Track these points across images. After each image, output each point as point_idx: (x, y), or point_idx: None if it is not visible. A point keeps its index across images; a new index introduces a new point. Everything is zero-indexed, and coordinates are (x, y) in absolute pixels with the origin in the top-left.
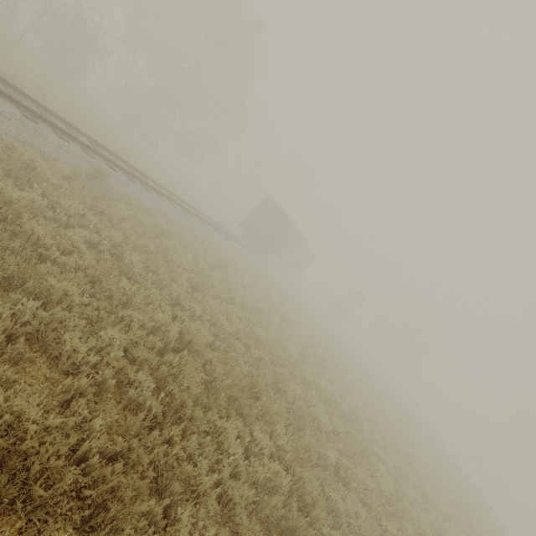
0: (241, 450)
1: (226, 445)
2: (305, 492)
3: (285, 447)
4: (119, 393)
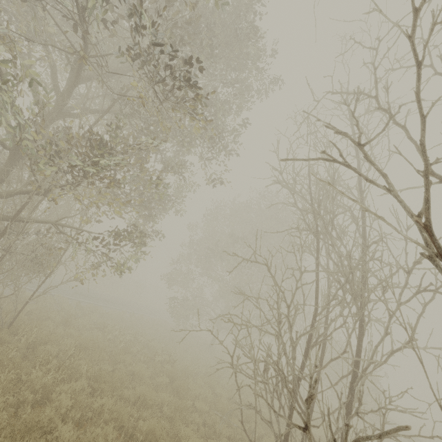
0: None
1: None
2: None
3: None
4: None
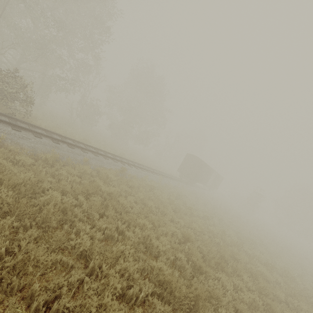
0: (232, 287)
1: (224, 285)
2: (273, 312)
3: (252, 288)
4: (173, 264)
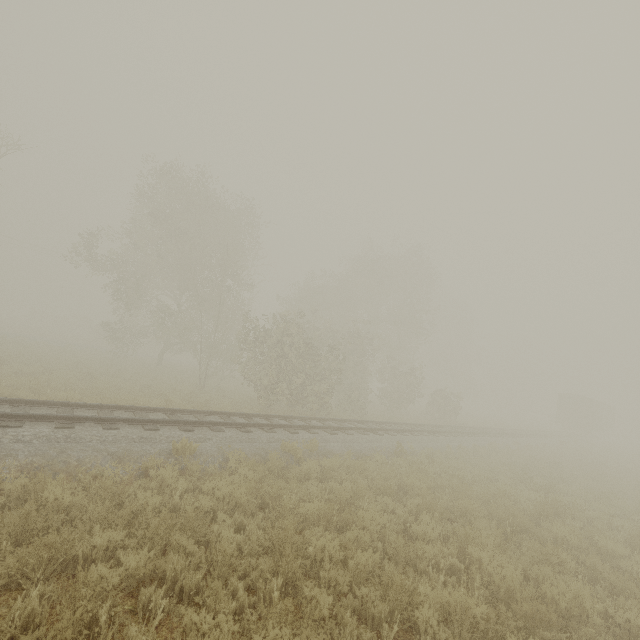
0: None
1: None
2: None
3: None
4: None
